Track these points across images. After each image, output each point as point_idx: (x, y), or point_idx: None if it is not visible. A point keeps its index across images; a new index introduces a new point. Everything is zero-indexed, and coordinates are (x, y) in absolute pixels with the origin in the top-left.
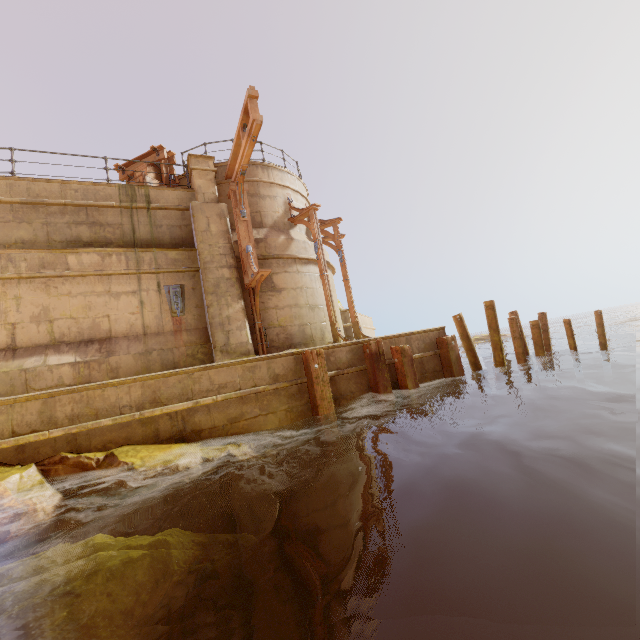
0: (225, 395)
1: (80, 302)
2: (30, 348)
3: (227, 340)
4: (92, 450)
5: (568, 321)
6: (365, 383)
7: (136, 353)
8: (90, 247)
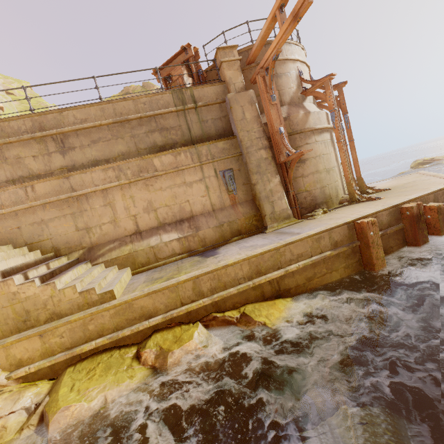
0: (304, 263)
1: (169, 193)
2: (148, 230)
3: (273, 209)
4: (227, 309)
5: None
6: (401, 238)
7: (213, 226)
8: (164, 149)
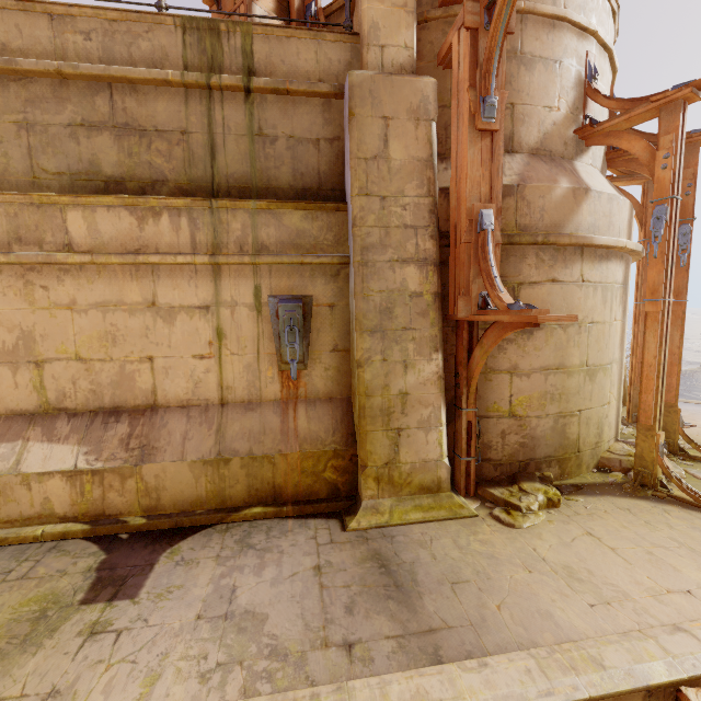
0: None
1: (94, 324)
2: (1, 419)
3: (393, 452)
4: None
5: None
6: None
7: (197, 459)
8: (118, 190)
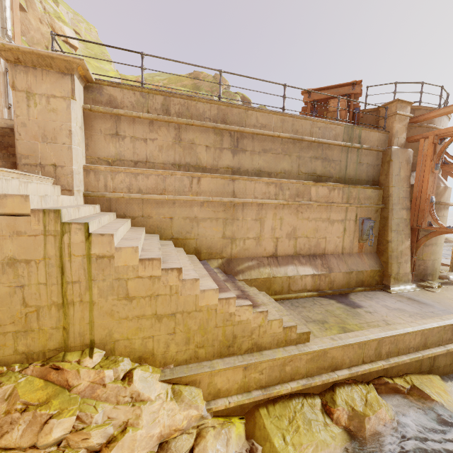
0: None
1: (312, 225)
2: (284, 257)
3: (398, 270)
4: (392, 375)
5: None
6: None
7: (344, 271)
8: (319, 179)
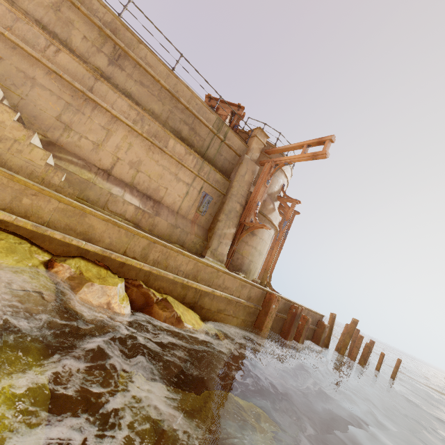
0: (226, 295)
1: (159, 170)
2: (117, 179)
3: (217, 247)
4: (152, 287)
5: (384, 354)
6: (280, 326)
7: (170, 223)
8: (182, 141)
